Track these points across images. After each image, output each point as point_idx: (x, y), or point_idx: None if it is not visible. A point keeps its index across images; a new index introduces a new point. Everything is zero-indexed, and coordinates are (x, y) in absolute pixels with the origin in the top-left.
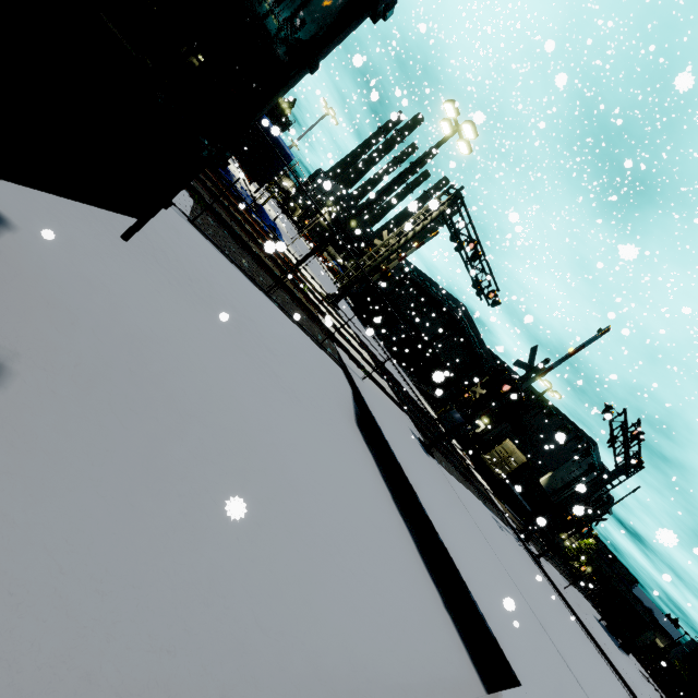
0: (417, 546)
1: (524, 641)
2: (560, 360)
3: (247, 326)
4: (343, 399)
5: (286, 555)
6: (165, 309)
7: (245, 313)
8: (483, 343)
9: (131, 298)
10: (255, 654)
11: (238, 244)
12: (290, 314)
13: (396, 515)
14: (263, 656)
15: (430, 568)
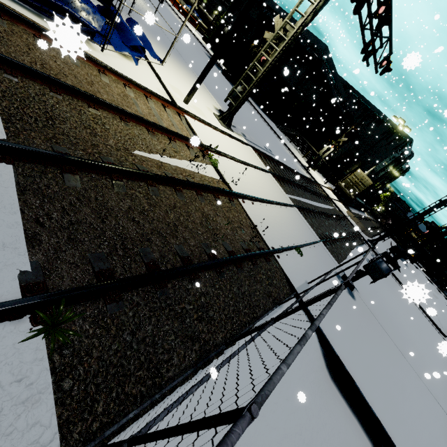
0: None
1: None
2: None
3: None
4: (317, 367)
5: None
6: None
7: None
8: (338, 78)
9: None
10: None
11: (155, 289)
12: (251, 326)
13: None
14: None
15: None
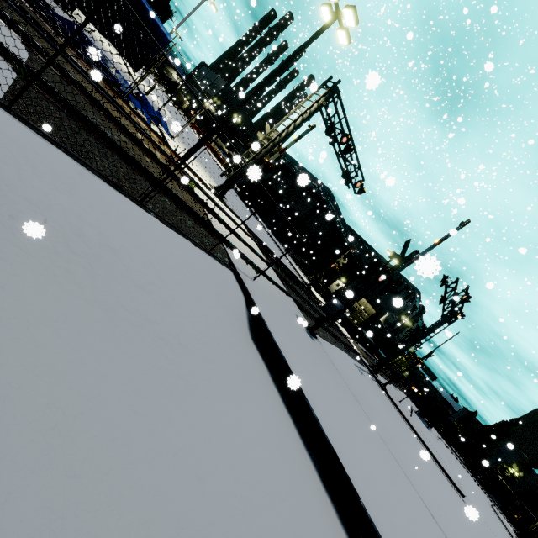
0: (319, 476)
1: None
2: (426, 250)
3: (103, 261)
4: (235, 312)
5: None
6: None
7: (102, 241)
8: (344, 220)
9: None
10: None
11: (97, 140)
12: (172, 224)
13: (297, 445)
14: None
15: (333, 498)
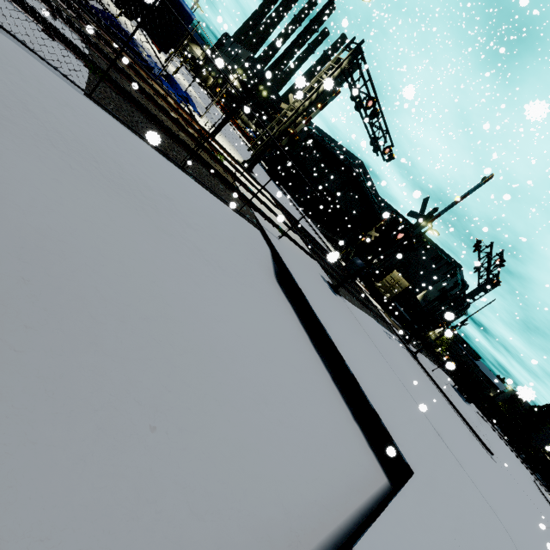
0: (331, 375)
1: (412, 432)
2: (446, 208)
3: (163, 205)
4: (262, 260)
5: (218, 430)
6: (66, 199)
7: (161, 191)
8: (377, 193)
9: (19, 192)
10: (192, 547)
11: (146, 118)
12: (207, 186)
13: (313, 353)
14: (200, 544)
15: (341, 391)
